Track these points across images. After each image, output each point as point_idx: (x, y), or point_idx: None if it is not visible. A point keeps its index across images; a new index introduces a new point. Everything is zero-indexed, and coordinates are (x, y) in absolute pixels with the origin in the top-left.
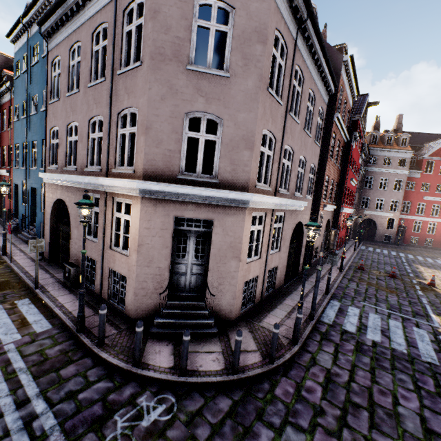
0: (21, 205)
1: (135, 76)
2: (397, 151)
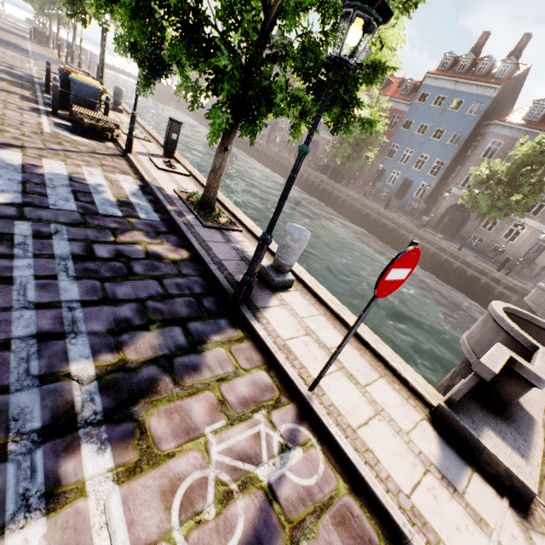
0: (383, 183)
1: None
2: None
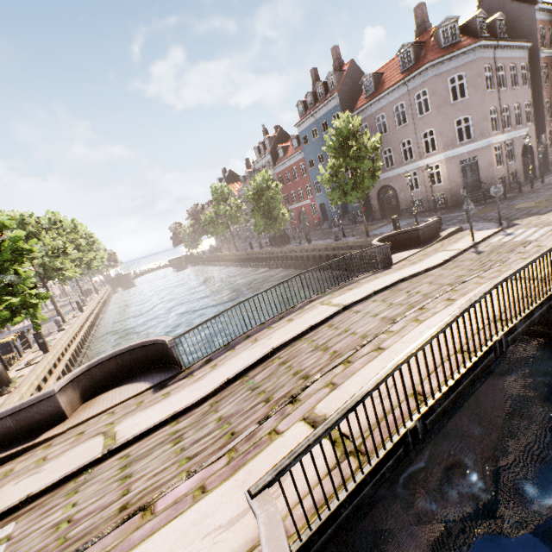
0: (329, 213)
1: (428, 117)
2: None
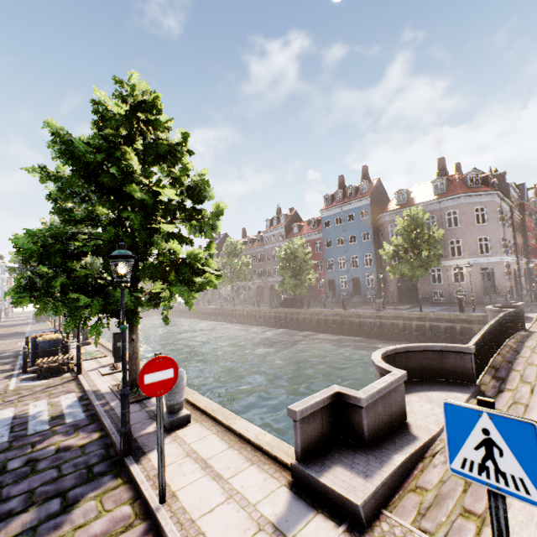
0: (339, 289)
1: (457, 230)
2: None
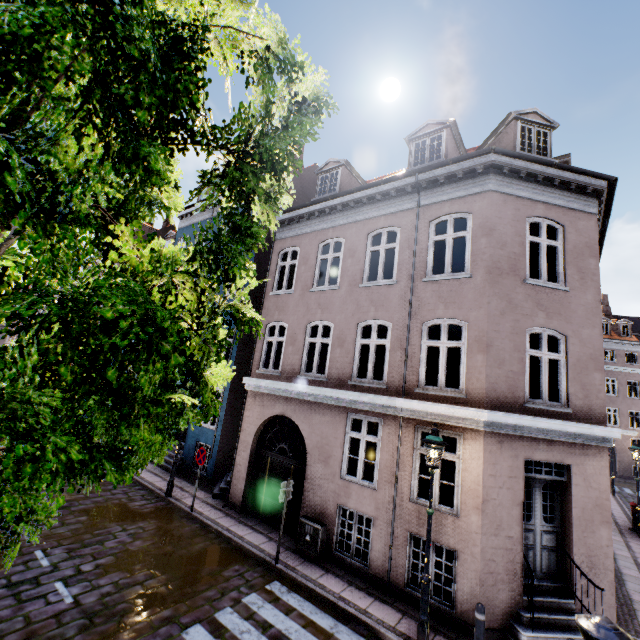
0: None
1: (458, 286)
2: (620, 343)
